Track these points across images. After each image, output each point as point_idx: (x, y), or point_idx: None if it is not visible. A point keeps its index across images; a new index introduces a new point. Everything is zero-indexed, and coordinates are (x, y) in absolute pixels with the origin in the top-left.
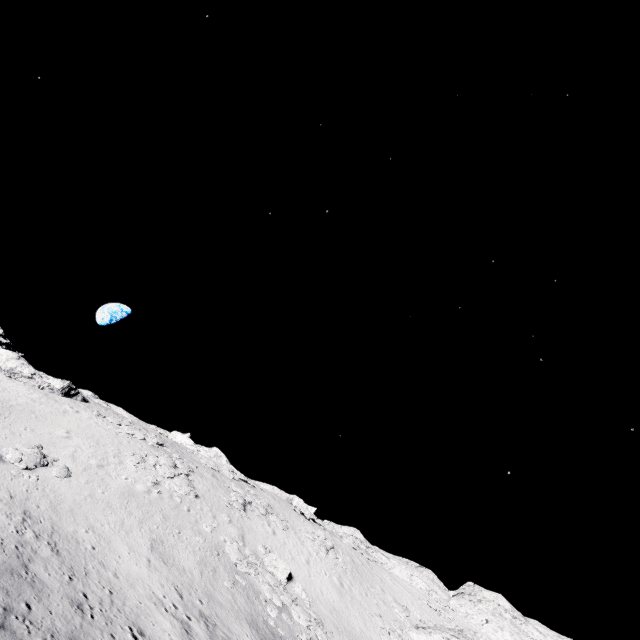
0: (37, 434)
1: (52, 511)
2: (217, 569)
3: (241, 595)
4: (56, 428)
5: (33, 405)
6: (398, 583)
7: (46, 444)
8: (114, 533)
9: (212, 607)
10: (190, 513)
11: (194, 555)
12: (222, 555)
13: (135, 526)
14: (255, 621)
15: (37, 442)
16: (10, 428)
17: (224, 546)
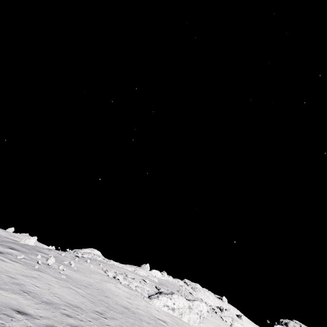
0: None
1: None
2: None
3: None
4: None
5: None
6: None
7: None
8: None
9: None
10: None
11: None
12: None
13: None
14: None
15: None
16: None
17: None
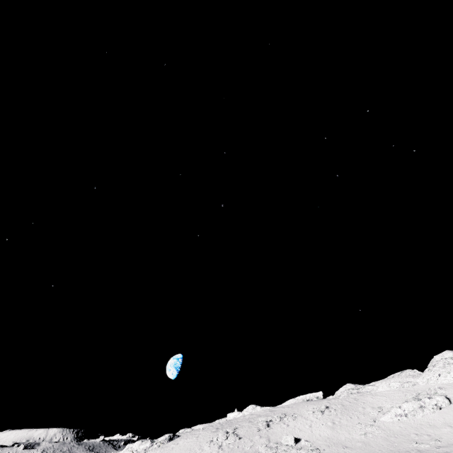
0: None
1: None
2: None
3: None
4: None
5: None
6: (377, 396)
7: None
8: None
9: None
10: (239, 447)
11: None
12: None
13: None
14: None
15: None
16: None
17: (259, 450)
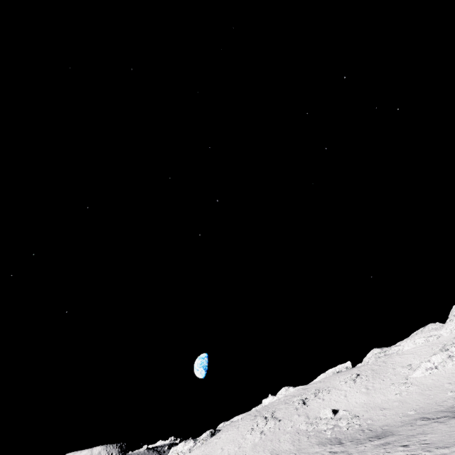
0: None
1: None
2: (300, 438)
3: (313, 438)
4: (217, 451)
5: (204, 452)
6: (405, 355)
7: None
8: None
9: (300, 452)
10: (280, 429)
11: (288, 442)
12: (300, 432)
13: (262, 454)
14: (321, 442)
15: None
16: None
17: (300, 428)
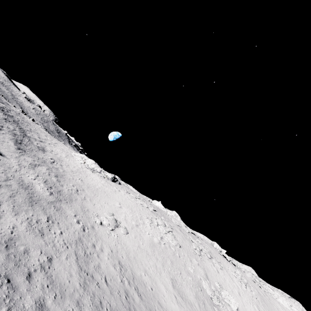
0: (109, 206)
1: (128, 259)
2: (204, 302)
3: None
4: (115, 201)
5: (104, 188)
6: None
7: (114, 212)
8: (155, 274)
9: None
10: (180, 258)
11: (191, 291)
12: (203, 290)
13: (161, 268)
14: None
15: (111, 211)
16: (100, 203)
17: (201, 283)
